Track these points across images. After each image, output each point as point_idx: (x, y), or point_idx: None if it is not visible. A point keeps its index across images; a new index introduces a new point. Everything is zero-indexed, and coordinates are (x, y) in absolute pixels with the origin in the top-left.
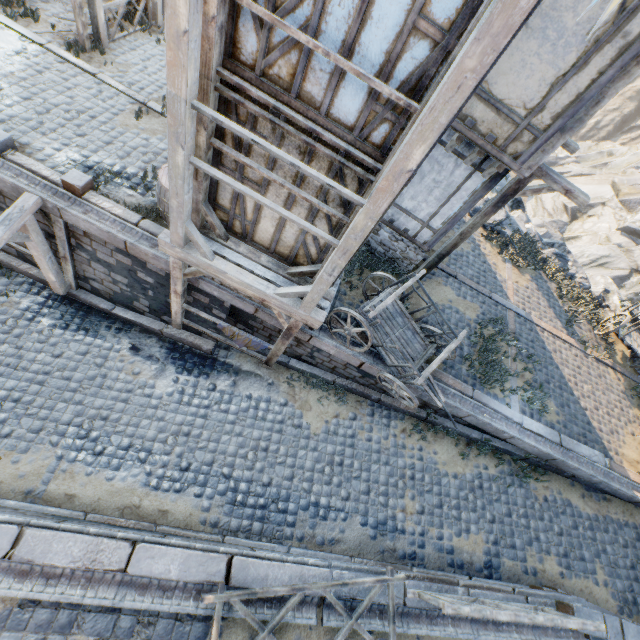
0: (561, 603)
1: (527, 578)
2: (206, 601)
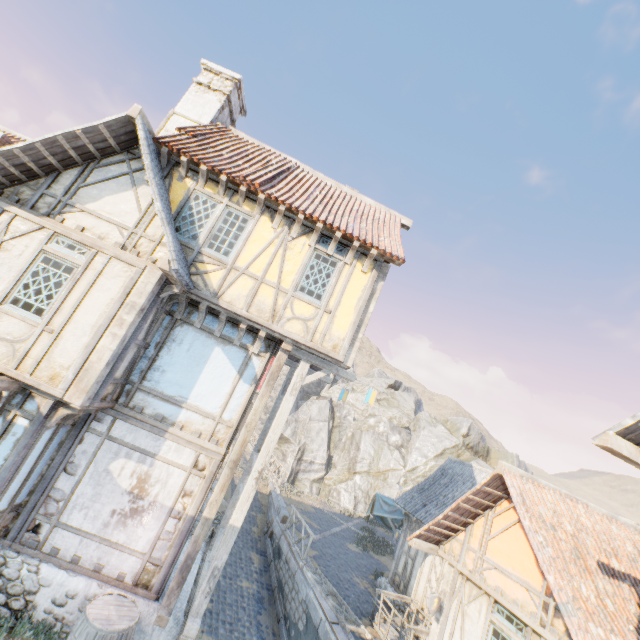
0: (282, 520)
1: (263, 540)
2: (349, 627)
